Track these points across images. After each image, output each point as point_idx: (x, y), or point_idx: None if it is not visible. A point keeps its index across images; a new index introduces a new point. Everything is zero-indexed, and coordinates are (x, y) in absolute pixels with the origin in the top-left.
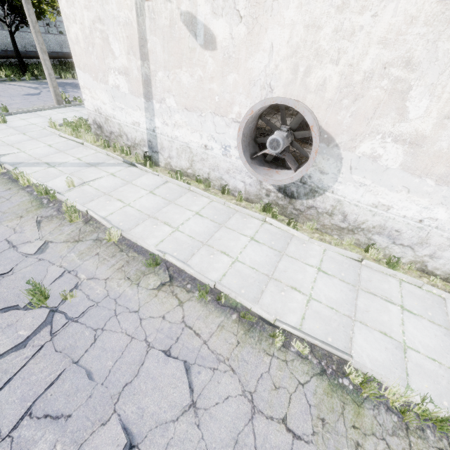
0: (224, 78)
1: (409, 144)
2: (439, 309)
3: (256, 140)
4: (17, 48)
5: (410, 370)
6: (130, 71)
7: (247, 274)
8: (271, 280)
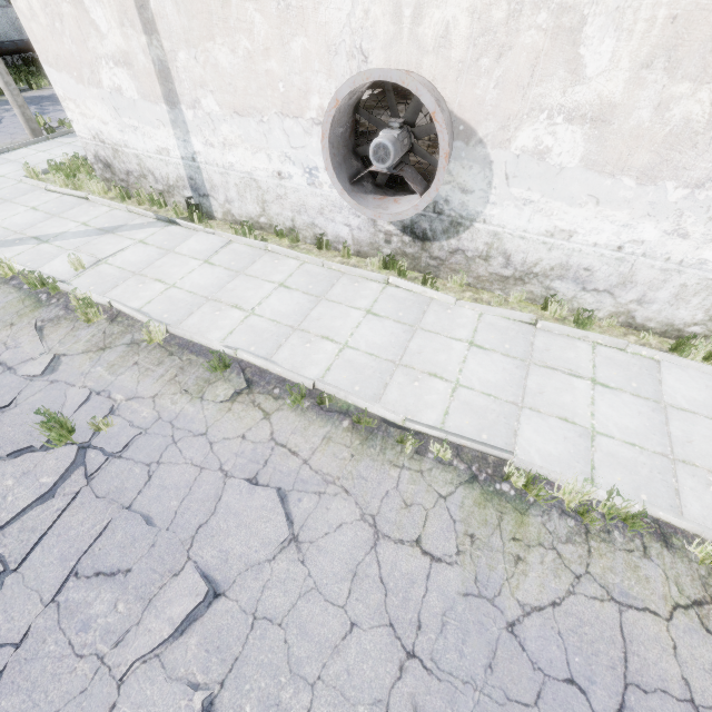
0: (286, 47)
1: (591, 122)
2: (648, 376)
3: (357, 152)
4: None
5: (599, 461)
6: (132, 57)
7: (363, 364)
8: (398, 367)
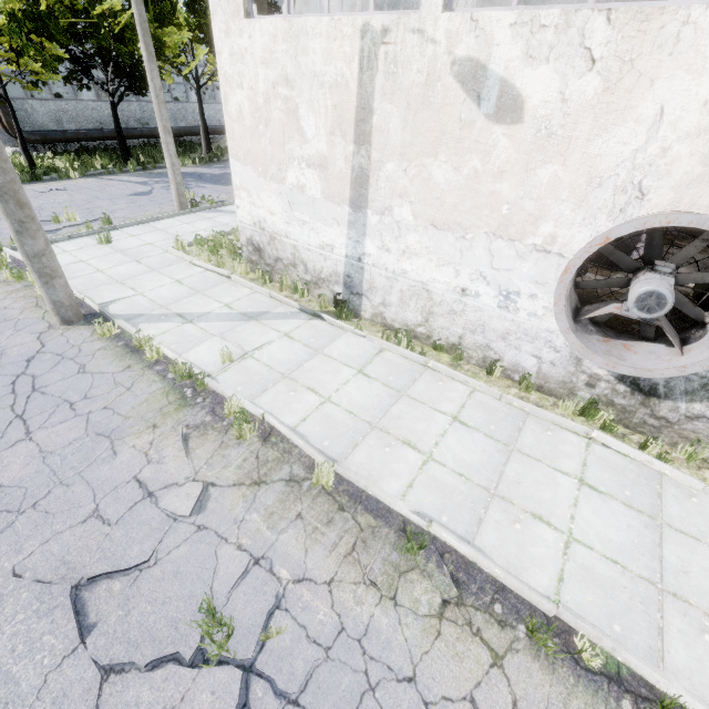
0: (529, 173)
1: None
2: None
3: (578, 284)
4: (119, 126)
5: None
6: (330, 162)
7: (608, 578)
8: (664, 596)
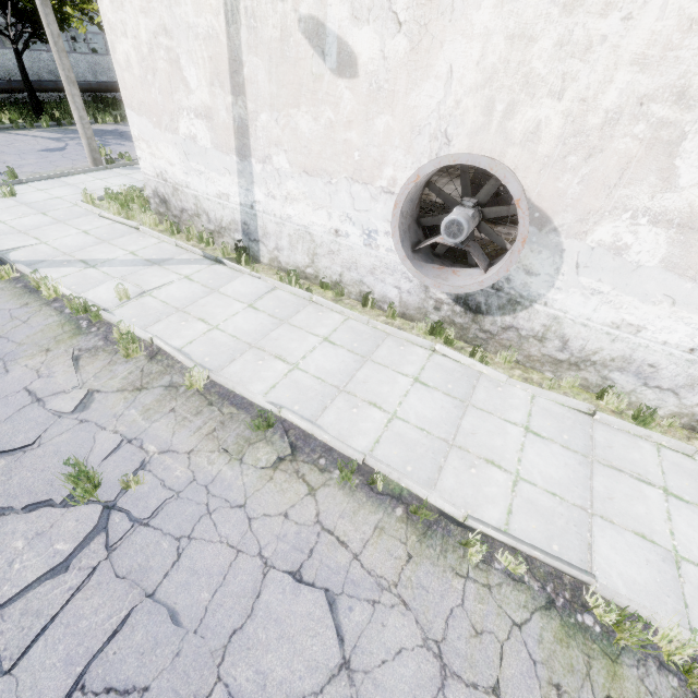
0: (370, 122)
1: (678, 227)
2: None
3: (420, 222)
4: (27, 77)
5: (690, 597)
6: (214, 112)
7: (414, 439)
8: (452, 448)
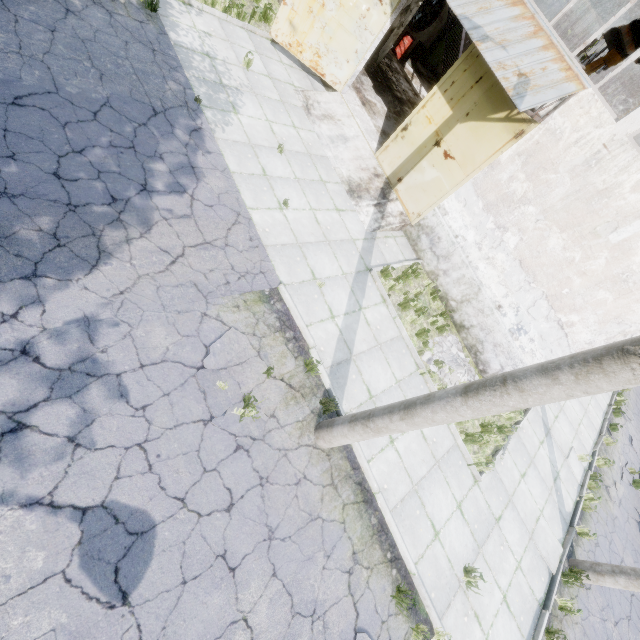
0: None
1: None
2: None
3: None
4: None
5: None
6: None
7: None
8: None
